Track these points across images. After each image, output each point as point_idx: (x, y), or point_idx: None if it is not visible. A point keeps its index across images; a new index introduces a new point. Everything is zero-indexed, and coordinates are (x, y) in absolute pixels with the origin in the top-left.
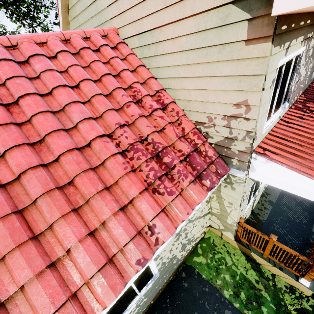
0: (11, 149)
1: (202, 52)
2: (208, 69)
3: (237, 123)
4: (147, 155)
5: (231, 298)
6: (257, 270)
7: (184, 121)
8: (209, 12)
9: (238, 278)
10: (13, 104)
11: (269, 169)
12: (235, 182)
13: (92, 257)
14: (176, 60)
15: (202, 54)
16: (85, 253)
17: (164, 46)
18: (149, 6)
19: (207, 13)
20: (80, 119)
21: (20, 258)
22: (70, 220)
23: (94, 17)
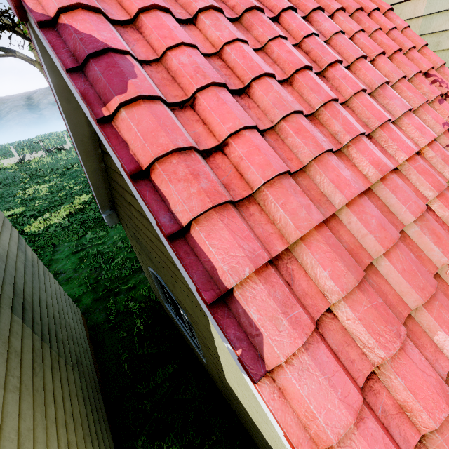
0: (355, 139)
1: None
2: None
3: None
4: None
5: None
6: None
7: None
8: None
9: None
10: (318, 76)
11: None
12: None
13: None
14: None
15: None
16: None
17: None
18: None
19: None
20: (406, 109)
21: (444, 312)
22: None
23: None
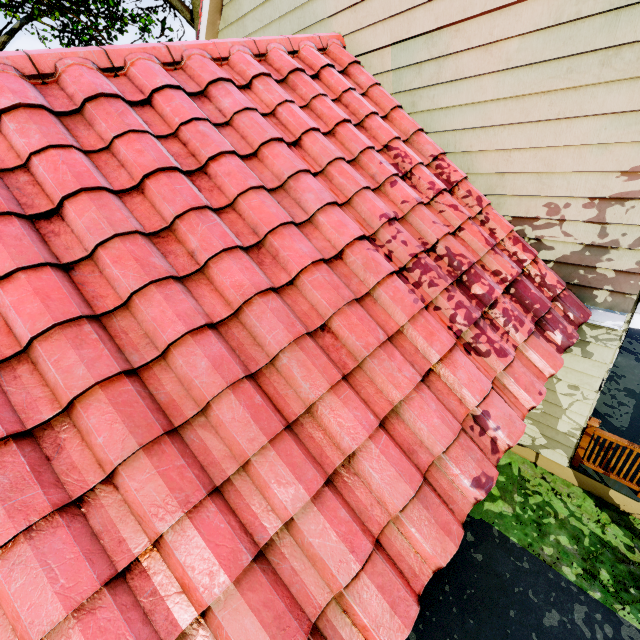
0: (217, 257)
1: (559, 68)
2: (567, 103)
3: (623, 212)
4: (447, 278)
5: (581, 581)
6: (625, 526)
7: (492, 216)
8: None
9: (588, 542)
10: (198, 173)
11: None
12: (594, 340)
13: (399, 468)
14: (486, 89)
15: (559, 71)
16: (384, 461)
17: (460, 63)
18: None
19: None
20: (320, 205)
21: (279, 464)
22: (345, 395)
23: (287, 17)
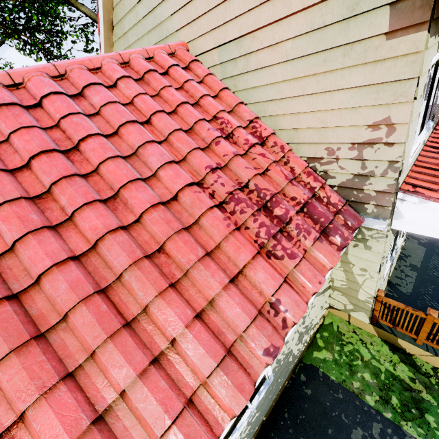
0: (81, 209)
1: (318, 59)
2: (327, 82)
3: (373, 152)
4: (254, 207)
5: (378, 406)
6: (409, 364)
7: (292, 158)
8: (328, 1)
9: (384, 377)
10: (73, 151)
11: (425, 212)
12: (370, 238)
13: (207, 347)
14: (277, 74)
15: (318, 61)
16: (196, 343)
17: (259, 57)
18: (236, 5)
19: (326, 4)
20: (160, 164)
21: (115, 352)
22: (170, 298)
23: (152, 32)
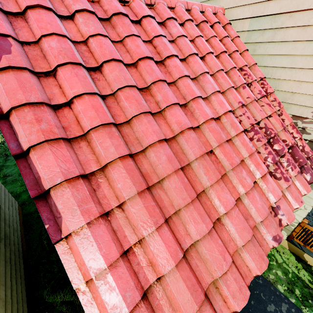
0: (170, 107)
1: None
2: None
3: None
4: (265, 139)
5: (286, 293)
6: (309, 271)
7: (284, 113)
8: None
9: (291, 276)
10: (159, 63)
11: None
12: None
13: (243, 225)
14: (297, 49)
15: None
16: (237, 220)
17: (287, 33)
18: None
19: None
20: (214, 91)
21: (195, 213)
22: (222, 186)
23: None
